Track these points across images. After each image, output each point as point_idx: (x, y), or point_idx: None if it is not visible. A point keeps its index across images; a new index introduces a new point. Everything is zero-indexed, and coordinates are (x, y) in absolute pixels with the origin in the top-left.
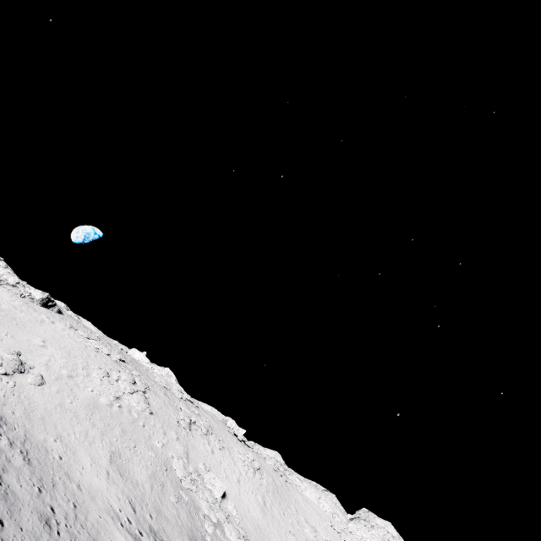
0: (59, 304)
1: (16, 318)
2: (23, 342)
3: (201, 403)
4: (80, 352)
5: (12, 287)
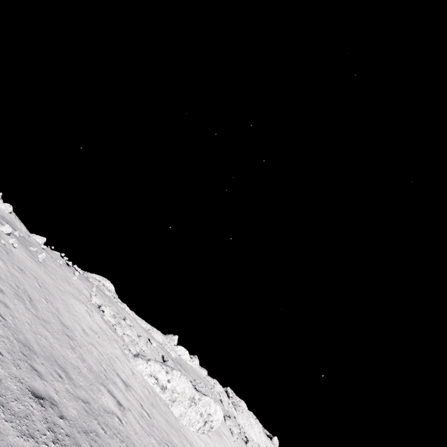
0: (111, 290)
1: None
2: None
3: (201, 371)
4: None
5: None
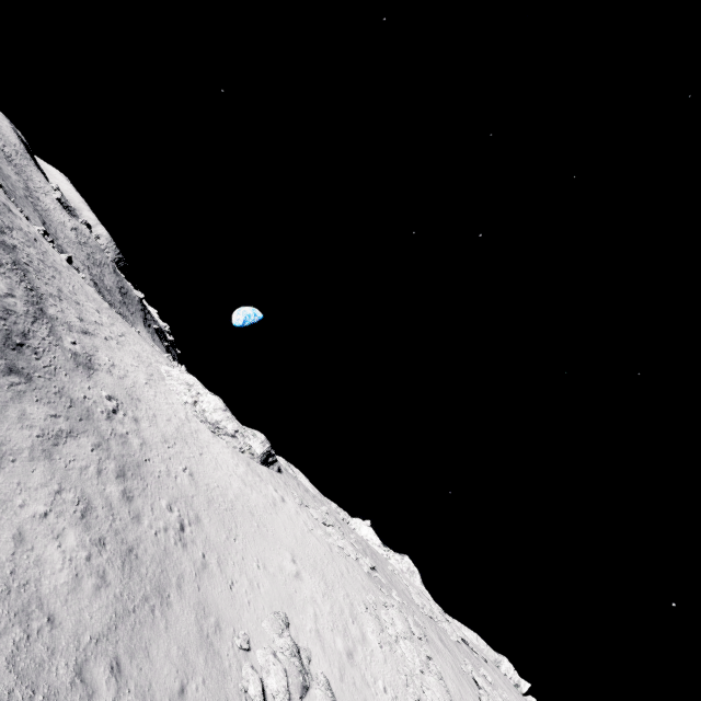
0: (259, 437)
1: (252, 509)
2: (277, 577)
3: (459, 625)
4: (331, 566)
5: (231, 438)
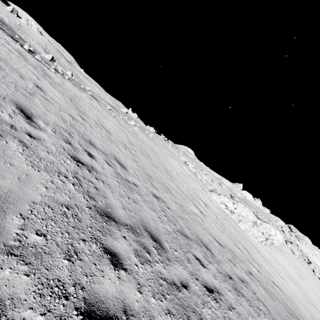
0: (192, 154)
1: None
2: None
3: (264, 209)
4: (314, 280)
5: None
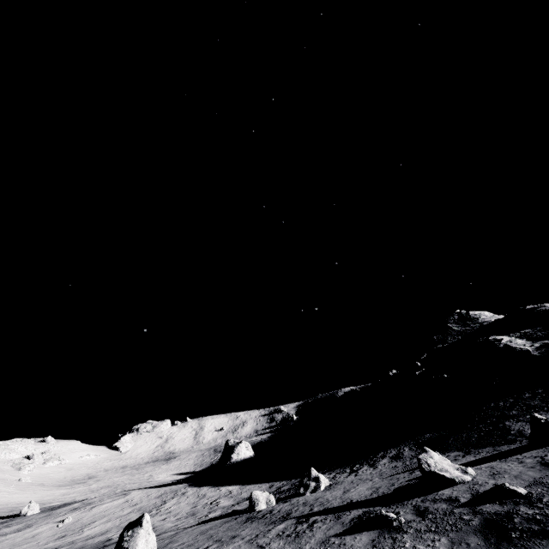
0: None
1: None
2: None
3: None
4: None
5: None
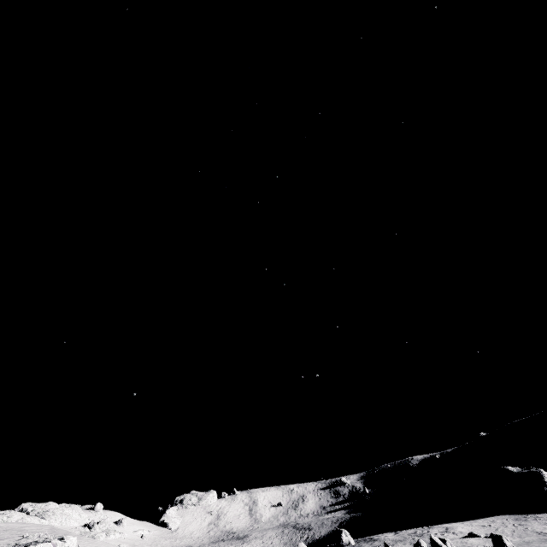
0: None
1: None
2: None
3: None
4: None
5: None
